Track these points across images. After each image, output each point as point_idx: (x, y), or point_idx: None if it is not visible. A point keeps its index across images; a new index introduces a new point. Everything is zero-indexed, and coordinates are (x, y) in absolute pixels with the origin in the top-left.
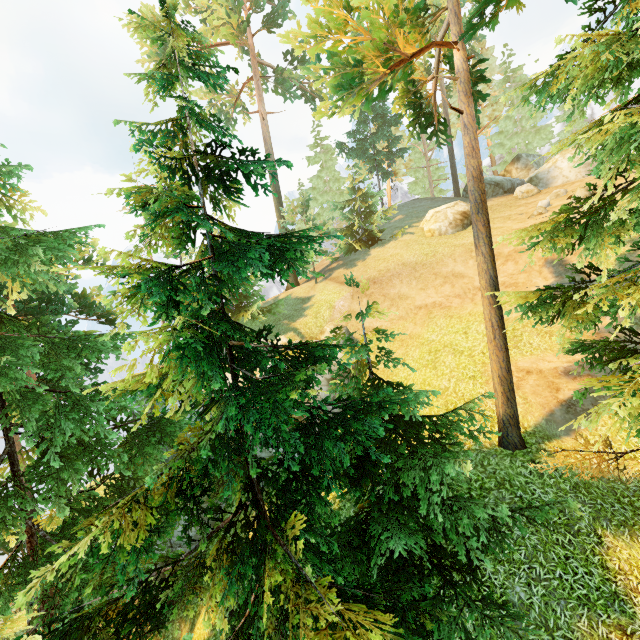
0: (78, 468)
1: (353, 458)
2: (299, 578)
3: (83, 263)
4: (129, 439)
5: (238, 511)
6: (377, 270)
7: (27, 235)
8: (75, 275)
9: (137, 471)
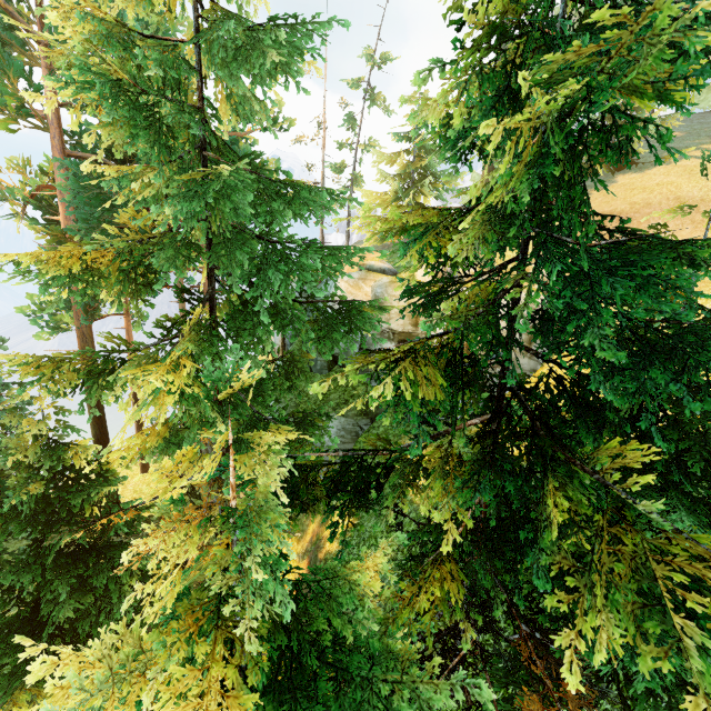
0: (269, 332)
1: (632, 411)
2: (528, 520)
3: (266, 126)
4: (319, 319)
5: (493, 418)
6: (629, 202)
7: (260, 25)
8: (253, 143)
9: (300, 363)
